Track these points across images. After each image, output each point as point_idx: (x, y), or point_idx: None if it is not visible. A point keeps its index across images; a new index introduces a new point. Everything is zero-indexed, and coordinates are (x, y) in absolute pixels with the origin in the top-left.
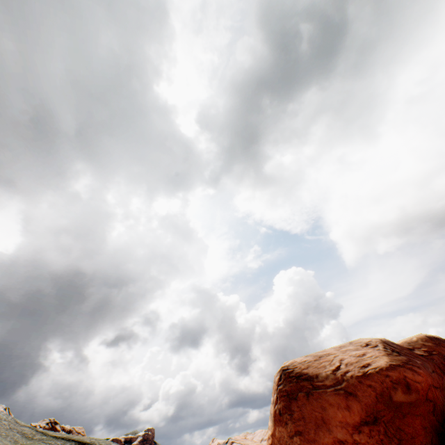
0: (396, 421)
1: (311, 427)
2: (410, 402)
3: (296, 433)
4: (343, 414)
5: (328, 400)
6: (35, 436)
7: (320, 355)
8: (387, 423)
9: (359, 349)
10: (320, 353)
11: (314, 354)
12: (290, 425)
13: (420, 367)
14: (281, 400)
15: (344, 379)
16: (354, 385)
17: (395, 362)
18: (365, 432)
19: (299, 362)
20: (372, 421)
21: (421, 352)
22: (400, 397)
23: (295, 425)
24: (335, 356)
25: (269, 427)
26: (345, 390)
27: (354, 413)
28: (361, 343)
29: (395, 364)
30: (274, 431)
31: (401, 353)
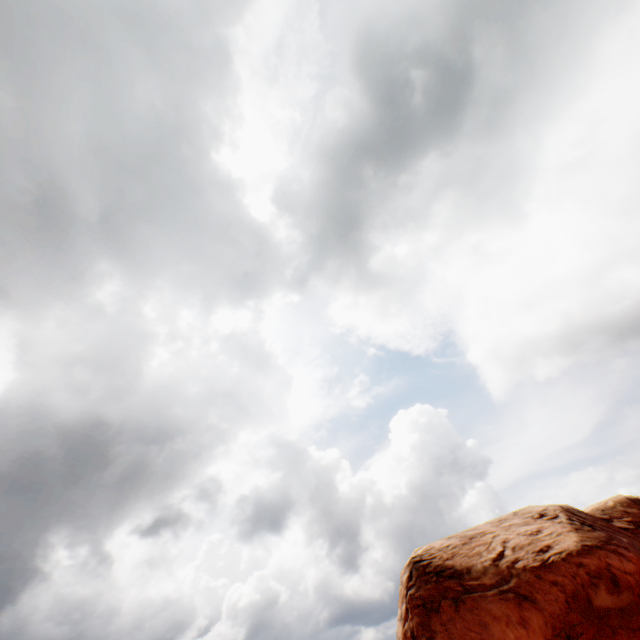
0: None
1: None
2: (621, 607)
3: None
4: (517, 633)
5: (490, 610)
6: None
7: (470, 535)
8: None
9: (529, 523)
10: (470, 532)
11: (461, 535)
12: None
13: (628, 548)
14: (413, 614)
15: (513, 574)
16: (529, 583)
17: (589, 542)
18: None
19: (438, 548)
20: None
21: (624, 523)
22: (604, 600)
23: None
24: (494, 536)
25: None
26: (517, 592)
27: (535, 631)
28: (532, 512)
29: (591, 545)
30: None
31: (596, 527)
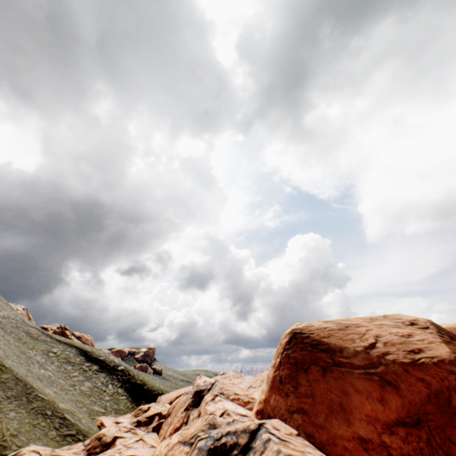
0: (448, 430)
1: (321, 410)
2: None
3: (299, 411)
4: (374, 407)
5: (354, 384)
6: (40, 337)
7: (345, 324)
8: (433, 430)
9: (401, 327)
10: (345, 322)
11: (337, 322)
12: (292, 398)
13: None
14: (285, 367)
15: (381, 363)
16: (396, 374)
17: None
18: (399, 434)
19: (317, 328)
20: (412, 423)
21: None
22: None
23: (298, 401)
24: (368, 329)
25: (263, 391)
26: (382, 377)
27: (391, 409)
28: (402, 320)
29: None
30: (268, 397)
31: None
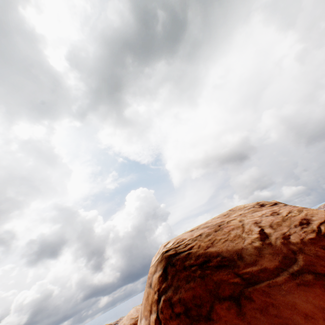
0: None
1: None
2: None
3: None
4: None
5: (296, 305)
6: None
7: (215, 225)
8: None
9: (258, 210)
10: (209, 224)
11: (203, 227)
12: None
13: None
14: None
15: (295, 251)
16: (322, 258)
17: None
18: None
19: (192, 238)
20: None
21: None
22: None
23: None
24: (240, 221)
25: None
26: (314, 272)
27: None
28: (249, 206)
29: None
30: None
31: None
